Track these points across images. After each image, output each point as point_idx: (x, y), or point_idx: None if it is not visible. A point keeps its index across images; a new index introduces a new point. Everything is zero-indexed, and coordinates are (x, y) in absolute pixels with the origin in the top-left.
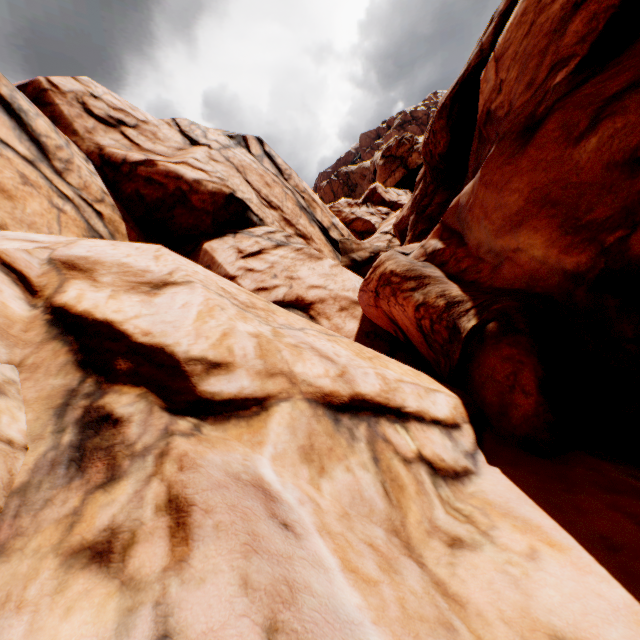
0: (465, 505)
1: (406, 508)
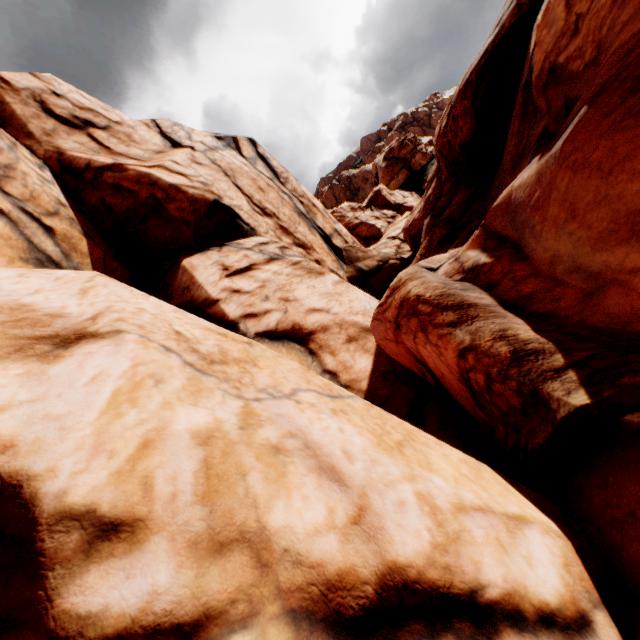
0: None
1: None
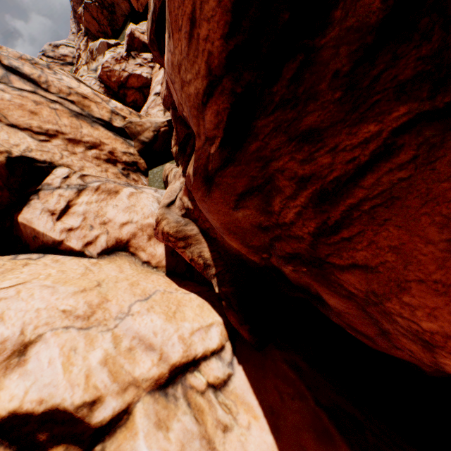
0: (229, 401)
1: (206, 421)
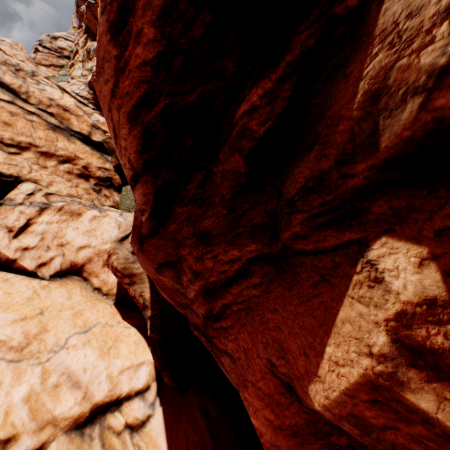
0: (143, 442)
1: None
